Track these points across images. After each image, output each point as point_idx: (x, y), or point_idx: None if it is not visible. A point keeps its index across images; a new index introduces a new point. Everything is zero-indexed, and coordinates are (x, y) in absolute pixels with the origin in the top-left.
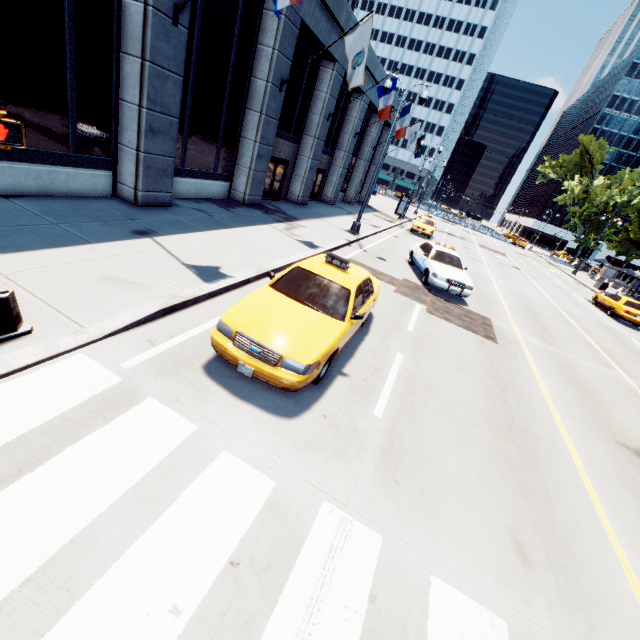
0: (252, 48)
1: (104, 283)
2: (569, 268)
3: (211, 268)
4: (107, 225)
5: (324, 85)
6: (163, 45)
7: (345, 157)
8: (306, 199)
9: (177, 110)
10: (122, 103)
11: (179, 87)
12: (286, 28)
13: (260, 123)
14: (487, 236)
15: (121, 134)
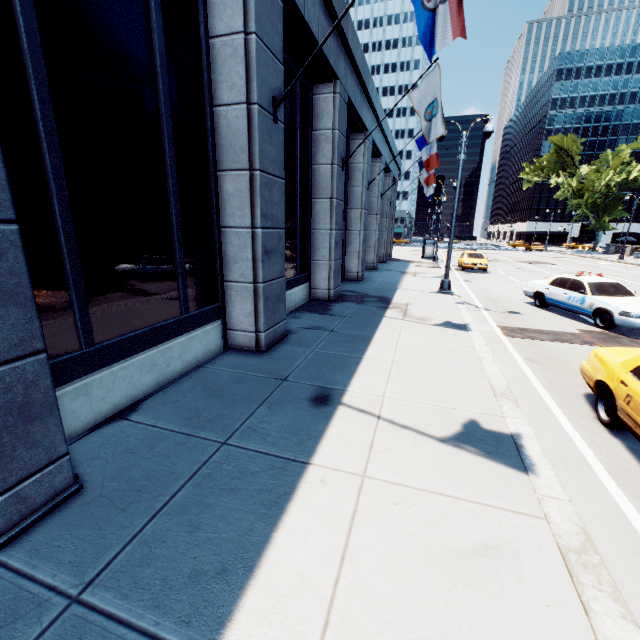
0: (308, 136)
1: (458, 591)
2: (603, 255)
3: (472, 429)
4: (275, 406)
5: (359, 156)
6: (267, 147)
7: (378, 219)
8: (363, 272)
9: (282, 219)
10: (225, 231)
11: (281, 192)
12: (340, 106)
13: (332, 209)
14: (501, 251)
15: (227, 269)
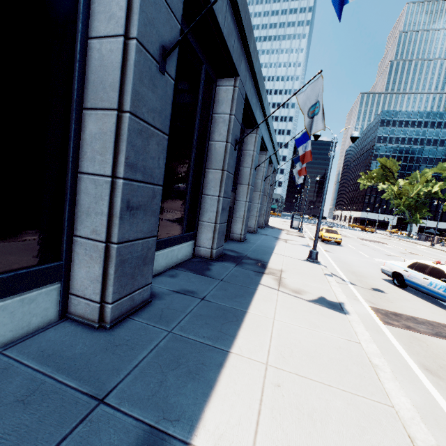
0: (208, 117)
1: None
2: (417, 241)
3: None
4: None
5: (250, 145)
6: (147, 93)
7: (261, 195)
8: (245, 235)
9: (160, 175)
10: (82, 177)
11: (163, 147)
12: (238, 98)
13: (222, 179)
14: (345, 229)
15: (79, 221)
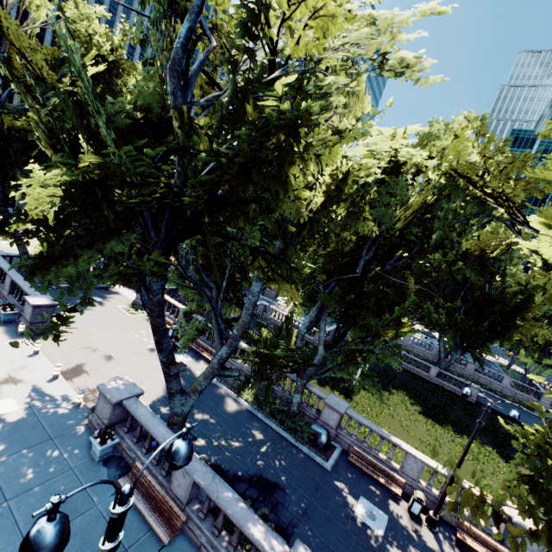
0: None
1: None
2: None
3: None
4: None
5: None
6: None
7: None
8: None
9: None
10: None
11: None
12: None
13: None
14: None
15: None
